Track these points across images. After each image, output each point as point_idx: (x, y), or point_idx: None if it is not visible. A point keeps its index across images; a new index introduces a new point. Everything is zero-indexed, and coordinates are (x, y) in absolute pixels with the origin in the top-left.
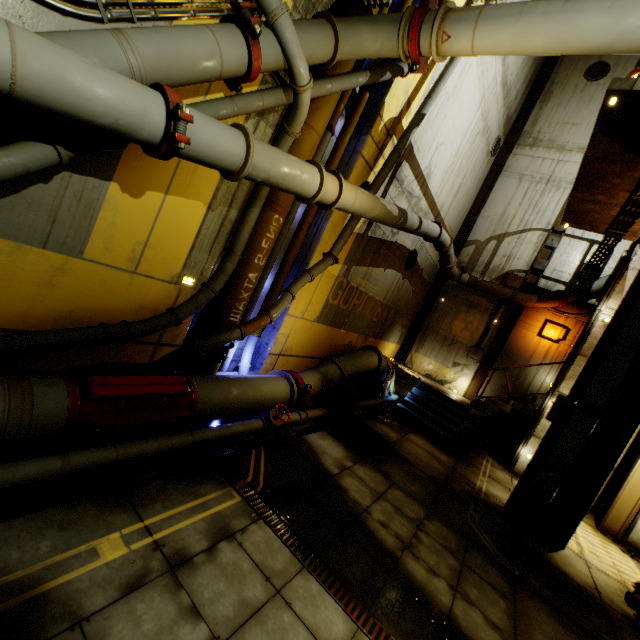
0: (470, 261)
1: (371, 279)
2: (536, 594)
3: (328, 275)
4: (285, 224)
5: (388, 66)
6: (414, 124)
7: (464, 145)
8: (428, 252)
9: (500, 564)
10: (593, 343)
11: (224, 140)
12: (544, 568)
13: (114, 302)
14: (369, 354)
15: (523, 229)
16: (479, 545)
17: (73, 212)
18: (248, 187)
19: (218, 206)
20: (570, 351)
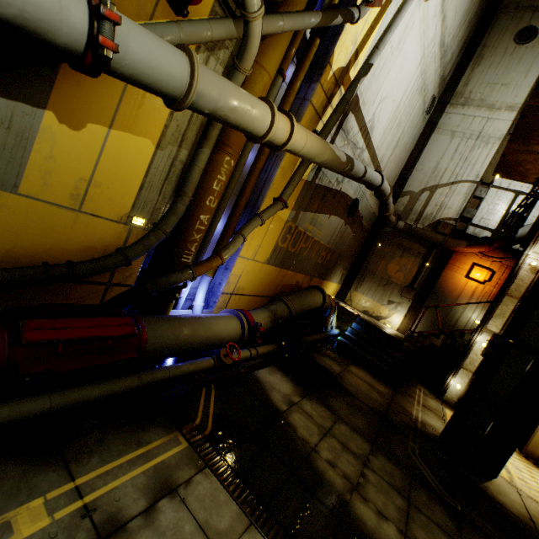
0: (405, 210)
1: (317, 224)
2: (480, 531)
3: (278, 219)
4: (237, 168)
5: (339, 9)
6: (362, 74)
7: (404, 101)
8: (368, 201)
9: (443, 500)
10: (520, 285)
11: (164, 58)
12: (482, 500)
13: (58, 241)
14: (315, 293)
15: (454, 181)
16: (422, 480)
17: (2, 141)
18: (198, 127)
19: (167, 145)
20: (497, 292)
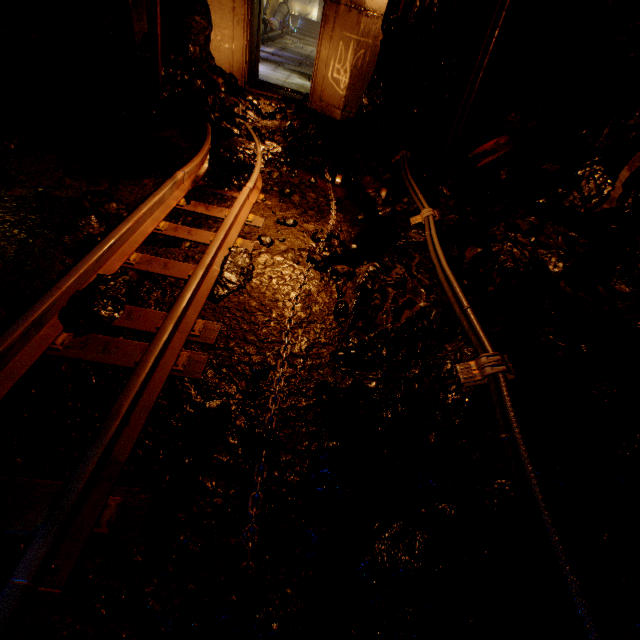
0: None
1: None
2: None
3: None
4: None
5: None
6: None
7: None
8: None
9: None
10: None
11: None
12: None
13: None
14: (285, 6)
15: None
16: None
17: None
18: None
19: None
20: None
